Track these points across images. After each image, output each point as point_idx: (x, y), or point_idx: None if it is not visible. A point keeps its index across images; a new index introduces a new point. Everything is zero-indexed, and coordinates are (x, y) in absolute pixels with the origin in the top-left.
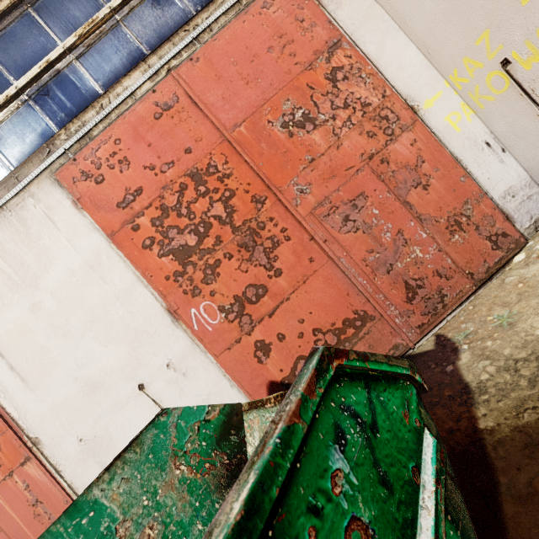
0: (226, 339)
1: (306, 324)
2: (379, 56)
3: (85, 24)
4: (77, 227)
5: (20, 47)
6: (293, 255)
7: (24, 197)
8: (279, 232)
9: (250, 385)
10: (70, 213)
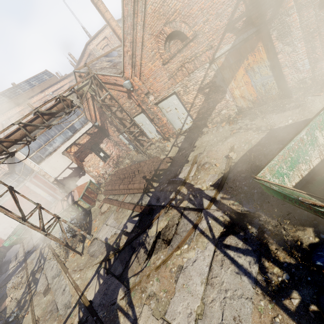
0: None
1: None
2: (36, 191)
3: None
4: (1, 214)
5: None
6: (28, 210)
7: None
8: (26, 208)
9: None
10: None
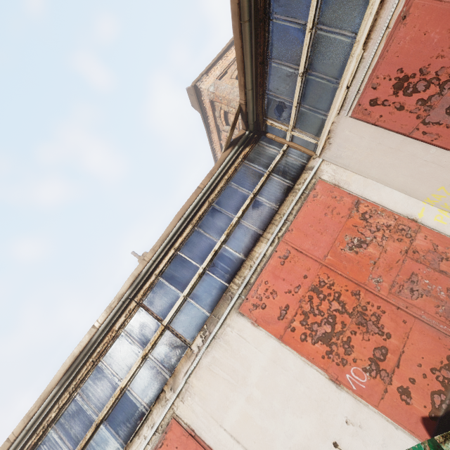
0: (377, 392)
1: (424, 367)
2: (381, 201)
3: (228, 228)
4: (259, 338)
5: (198, 247)
6: (392, 321)
7: (224, 328)
8: (376, 309)
9: (409, 424)
10: (252, 330)
